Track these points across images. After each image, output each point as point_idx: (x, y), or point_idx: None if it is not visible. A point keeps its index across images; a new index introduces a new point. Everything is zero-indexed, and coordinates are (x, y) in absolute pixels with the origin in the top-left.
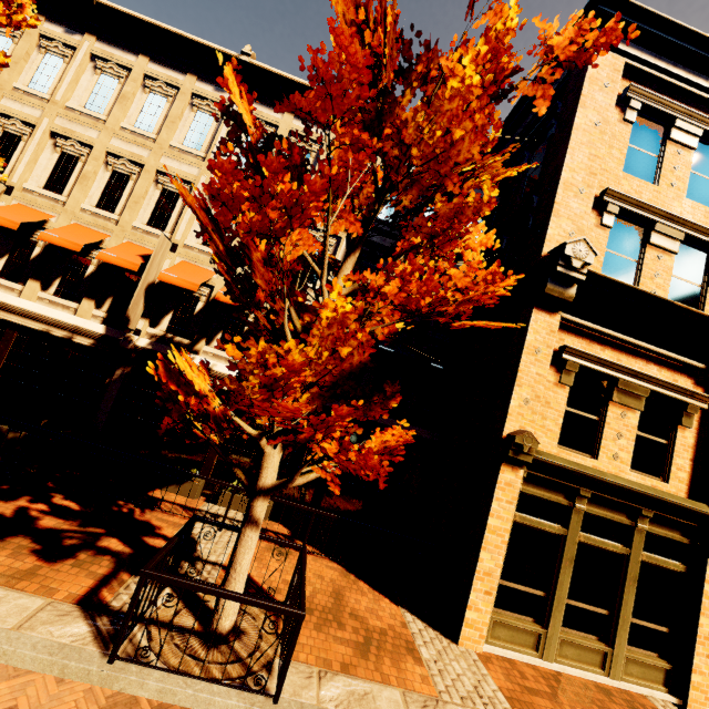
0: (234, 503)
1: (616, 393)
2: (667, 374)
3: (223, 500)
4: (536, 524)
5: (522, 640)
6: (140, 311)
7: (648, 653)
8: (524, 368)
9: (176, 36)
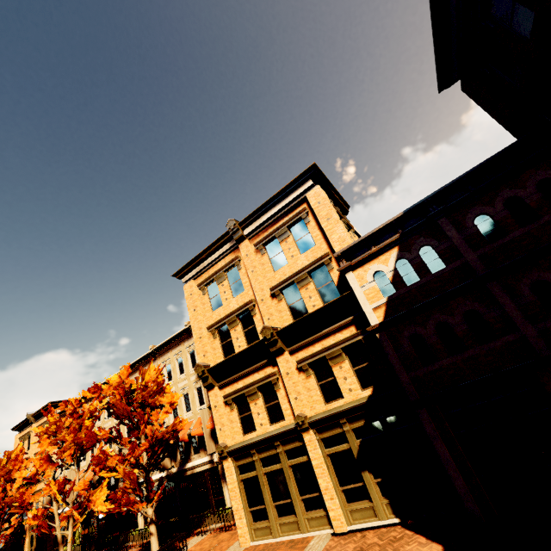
0: (219, 520)
1: (248, 398)
2: (262, 372)
3: (216, 520)
4: (247, 476)
5: (266, 533)
6: (169, 460)
7: (319, 510)
8: (215, 417)
9: (138, 360)
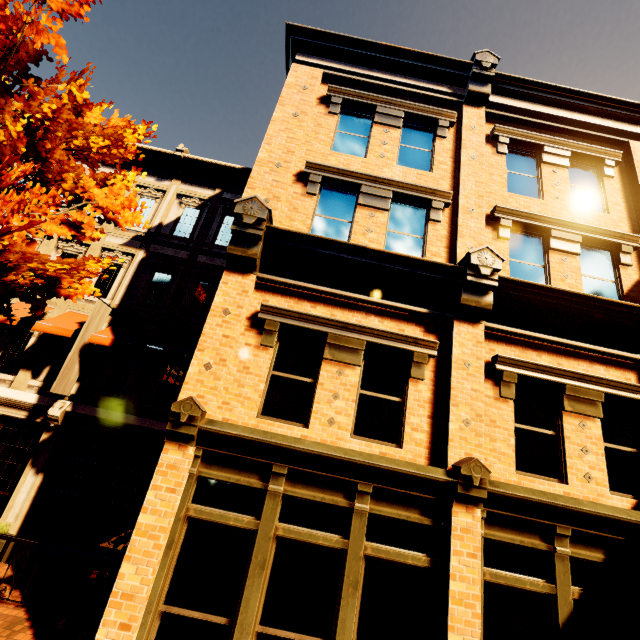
0: None
1: (328, 349)
2: (391, 325)
3: None
4: (217, 518)
5: None
6: None
7: None
8: (209, 331)
9: None
